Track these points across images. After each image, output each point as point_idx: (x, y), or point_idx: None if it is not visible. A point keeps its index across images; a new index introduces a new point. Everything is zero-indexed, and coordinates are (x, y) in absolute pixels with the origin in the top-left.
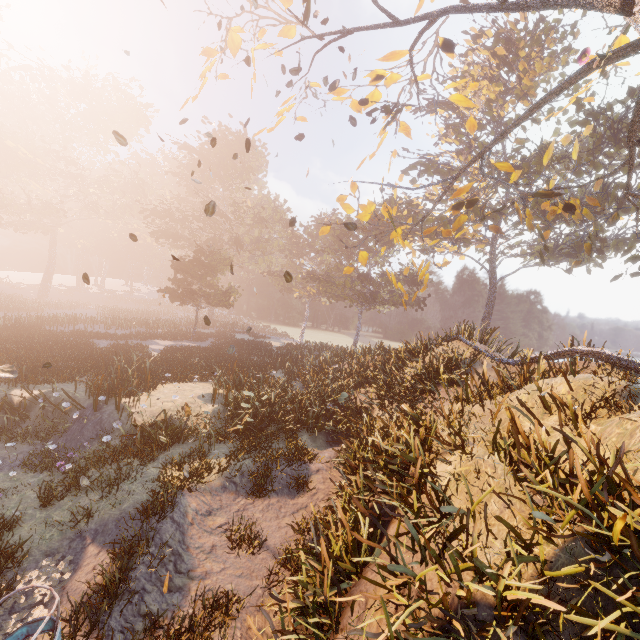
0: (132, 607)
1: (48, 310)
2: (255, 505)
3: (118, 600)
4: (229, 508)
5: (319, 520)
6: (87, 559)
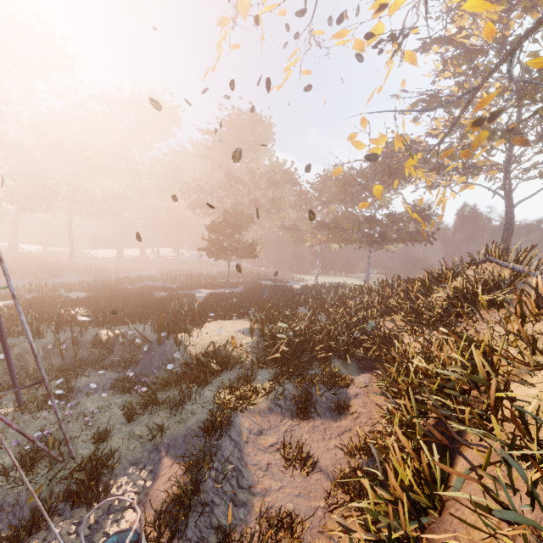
0: (204, 519)
1: (123, 274)
2: (301, 426)
3: (192, 511)
4: (277, 428)
5: (368, 444)
6: (163, 469)
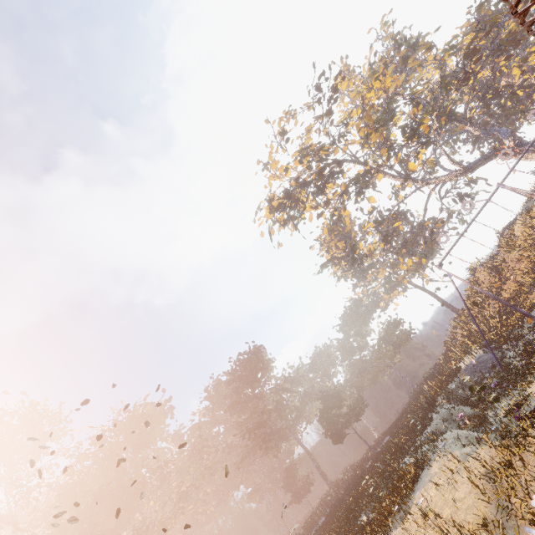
0: None
1: None
2: None
3: None
4: None
5: None
6: None
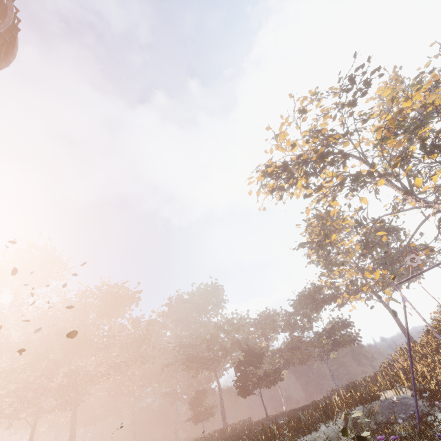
0: None
1: None
2: None
3: None
4: None
5: None
6: None
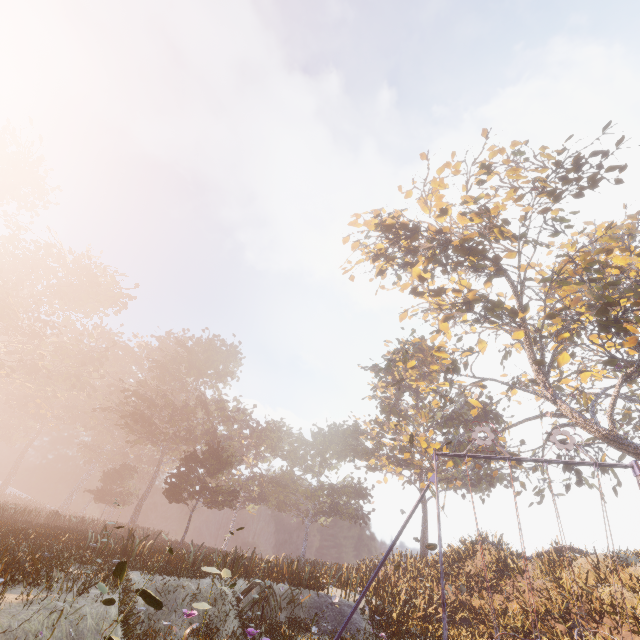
0: None
1: None
2: None
3: None
4: None
5: None
6: None
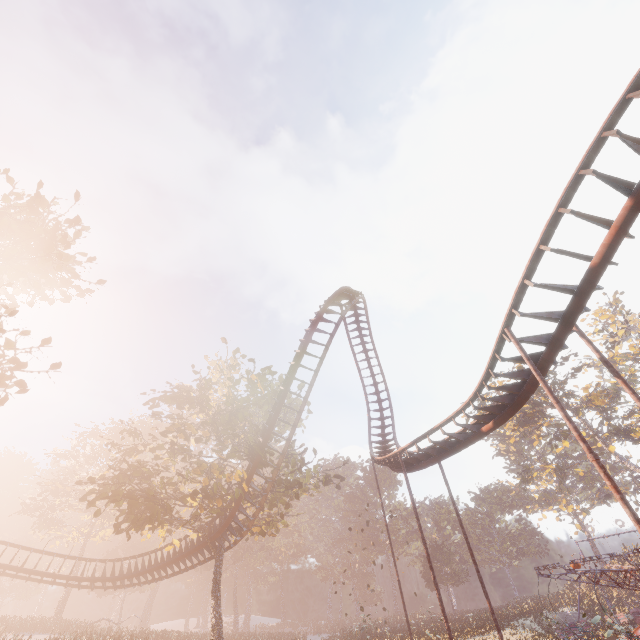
0: None
1: None
2: None
3: None
4: None
5: None
6: None
